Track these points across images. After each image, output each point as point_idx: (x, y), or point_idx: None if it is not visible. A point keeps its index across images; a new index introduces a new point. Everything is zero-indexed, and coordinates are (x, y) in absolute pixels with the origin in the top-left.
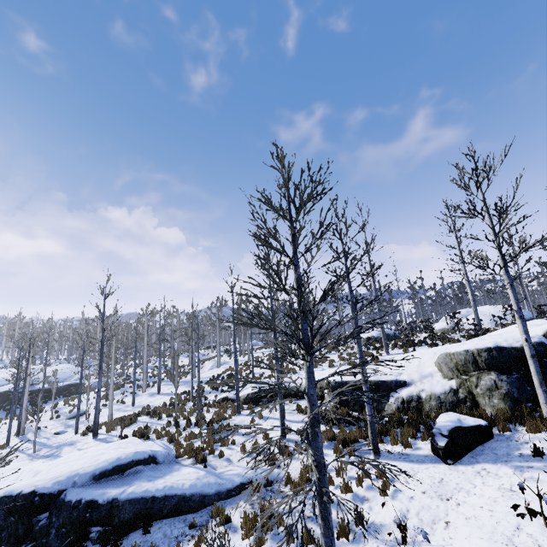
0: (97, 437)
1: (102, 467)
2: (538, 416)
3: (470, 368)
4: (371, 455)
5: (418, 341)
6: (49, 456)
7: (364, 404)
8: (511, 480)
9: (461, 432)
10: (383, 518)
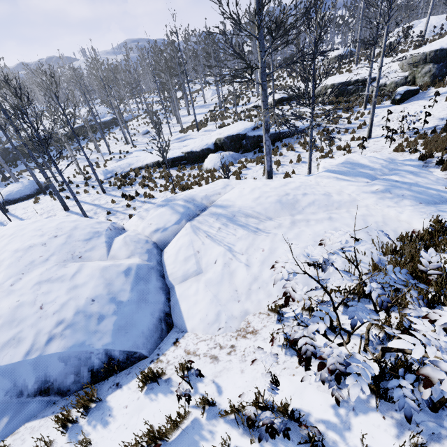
0: (199, 131)
1: (253, 126)
2: (442, 82)
3: (420, 64)
4: (361, 110)
5: (377, 54)
6: (185, 140)
7: (352, 93)
8: (423, 103)
9: (408, 92)
10: (373, 122)
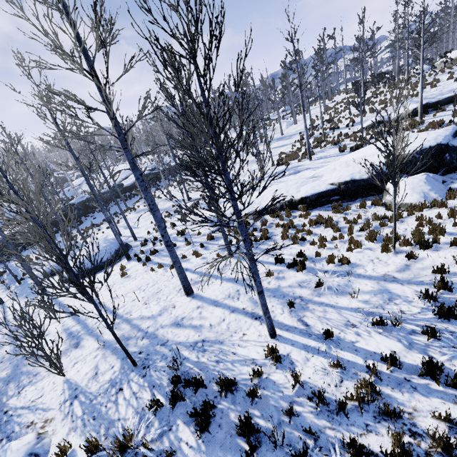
0: (311, 160)
1: (451, 132)
2: None
3: None
4: None
5: None
6: (298, 172)
7: None
8: None
9: None
10: None
